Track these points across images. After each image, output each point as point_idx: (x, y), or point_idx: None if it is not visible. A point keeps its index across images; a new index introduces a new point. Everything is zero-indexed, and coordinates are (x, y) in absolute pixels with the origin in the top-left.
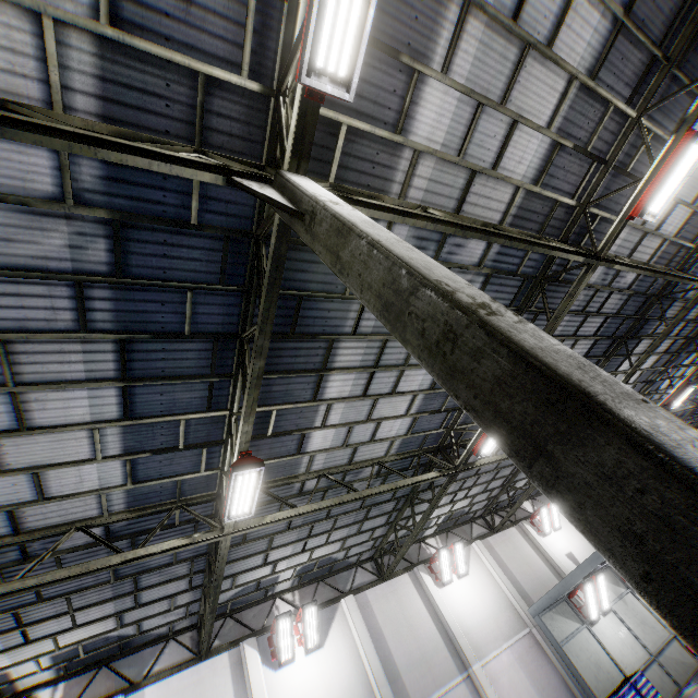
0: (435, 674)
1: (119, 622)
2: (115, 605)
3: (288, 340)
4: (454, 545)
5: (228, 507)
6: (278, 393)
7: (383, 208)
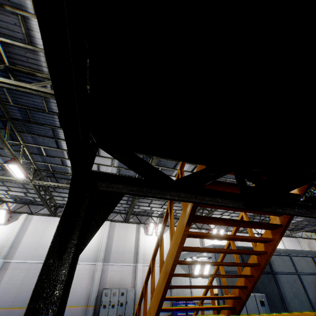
0: (123, 259)
1: (25, 195)
2: (21, 189)
3: (32, 123)
4: (158, 224)
5: (13, 173)
6: (41, 141)
7: (2, 82)
